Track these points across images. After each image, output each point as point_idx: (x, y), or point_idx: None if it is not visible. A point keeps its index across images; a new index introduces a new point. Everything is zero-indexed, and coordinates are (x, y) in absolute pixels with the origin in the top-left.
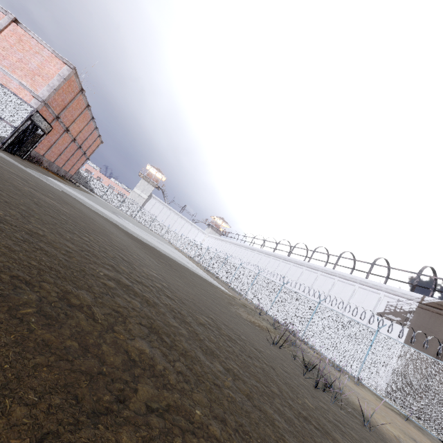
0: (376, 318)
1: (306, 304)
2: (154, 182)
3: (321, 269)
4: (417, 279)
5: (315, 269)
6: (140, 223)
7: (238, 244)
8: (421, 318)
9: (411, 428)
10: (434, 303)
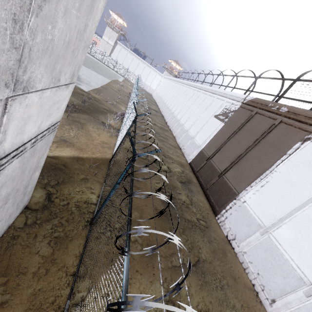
0: (213, 119)
1: (134, 98)
2: (116, 28)
3: (203, 88)
4: (254, 82)
5: (201, 89)
6: (108, 66)
7: (173, 80)
8: (236, 115)
9: (105, 149)
10: (249, 101)
